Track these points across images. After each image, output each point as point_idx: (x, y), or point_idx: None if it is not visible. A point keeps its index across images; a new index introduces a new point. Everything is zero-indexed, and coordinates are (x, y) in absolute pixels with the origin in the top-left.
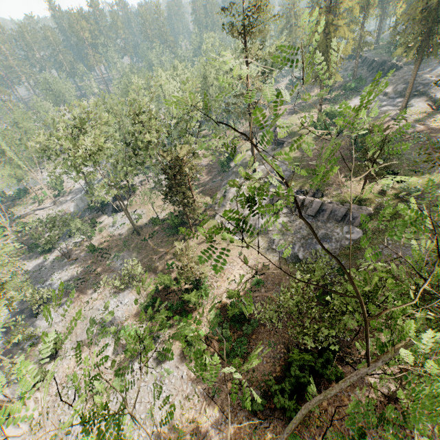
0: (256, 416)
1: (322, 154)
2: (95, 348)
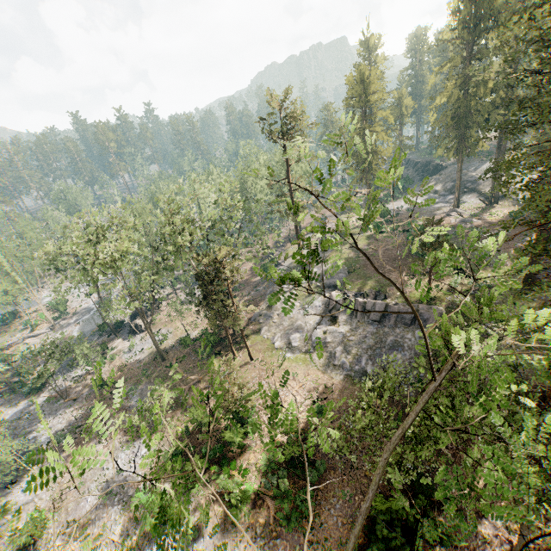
0: None
1: (379, 253)
2: (95, 528)
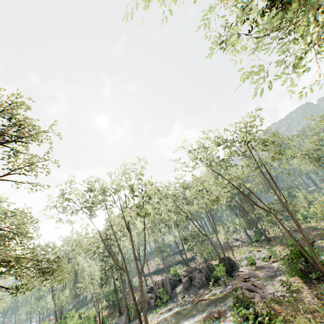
0: None
1: None
2: None
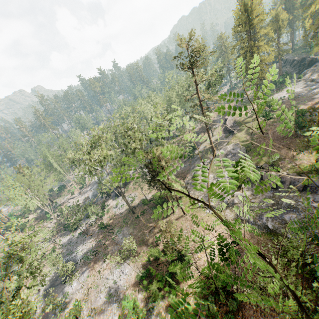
0: None
1: (269, 135)
2: (104, 316)
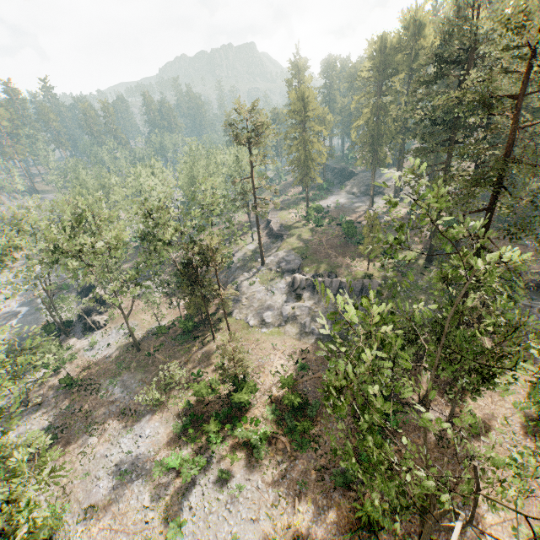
0: (351, 490)
1: (323, 242)
2: (120, 505)
